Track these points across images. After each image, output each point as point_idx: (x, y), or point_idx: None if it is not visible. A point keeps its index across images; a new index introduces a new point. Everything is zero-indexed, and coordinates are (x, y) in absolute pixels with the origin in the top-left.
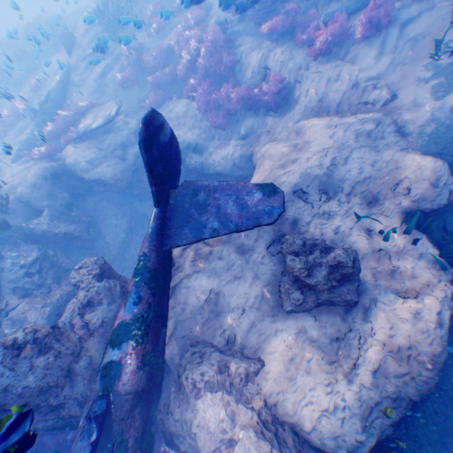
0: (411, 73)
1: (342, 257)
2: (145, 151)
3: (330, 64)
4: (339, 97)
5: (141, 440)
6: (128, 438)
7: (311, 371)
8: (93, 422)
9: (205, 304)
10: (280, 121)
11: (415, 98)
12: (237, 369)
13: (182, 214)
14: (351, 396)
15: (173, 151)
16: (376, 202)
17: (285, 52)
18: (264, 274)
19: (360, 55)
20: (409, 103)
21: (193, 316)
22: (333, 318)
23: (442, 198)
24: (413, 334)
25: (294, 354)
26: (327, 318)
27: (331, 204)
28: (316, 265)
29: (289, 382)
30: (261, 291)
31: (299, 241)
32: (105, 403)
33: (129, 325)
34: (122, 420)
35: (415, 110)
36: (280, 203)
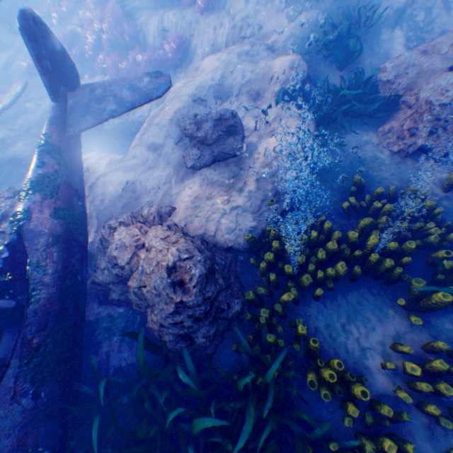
0: (271, 8)
1: (223, 112)
2: (27, 39)
3: (214, 17)
4: (226, 39)
5: (62, 274)
6: (46, 266)
7: (212, 198)
8: (3, 247)
9: (125, 193)
10: (186, 73)
11: (277, 24)
12: (150, 211)
13: (82, 108)
14: (242, 200)
15: (69, 67)
16: (259, 96)
17: (177, 13)
18: (174, 159)
19: (234, 3)
20: (274, 29)
21: (114, 203)
22: (229, 167)
23: (298, 76)
24: (279, 147)
25: (200, 195)
26: (225, 169)
27: (225, 105)
28: (203, 121)
29: (196, 209)
30: (173, 171)
31: (192, 115)
32: (15, 235)
33: (35, 183)
34: (37, 251)
35: (279, 32)
36: (166, 81)
